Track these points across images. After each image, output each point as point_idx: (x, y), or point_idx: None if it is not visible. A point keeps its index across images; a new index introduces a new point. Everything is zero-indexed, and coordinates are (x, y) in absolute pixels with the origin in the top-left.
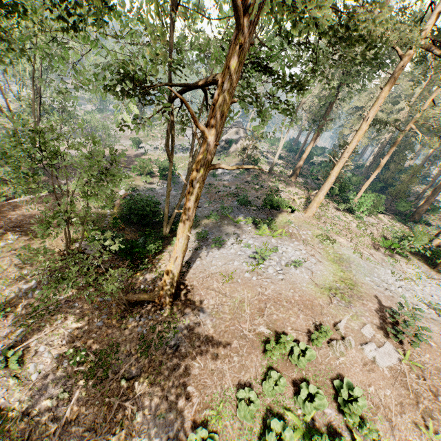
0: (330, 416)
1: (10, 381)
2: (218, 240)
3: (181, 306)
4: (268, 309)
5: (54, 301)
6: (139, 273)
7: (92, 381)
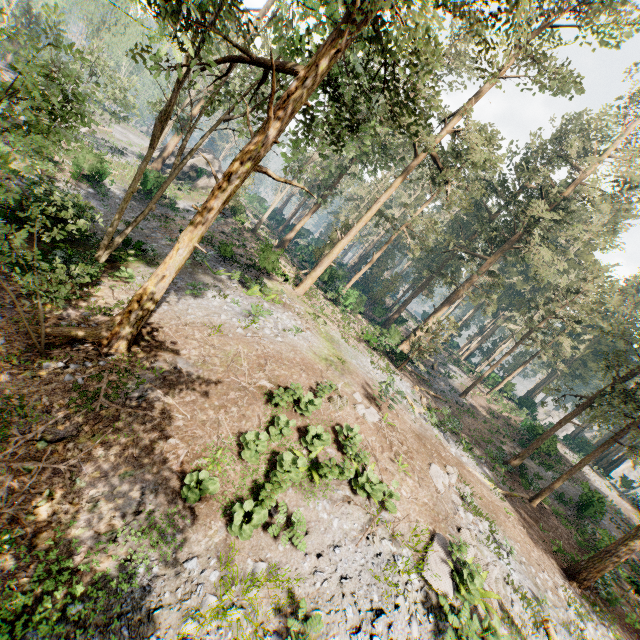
0: (331, 454)
1: None
2: (195, 287)
3: (146, 353)
4: (269, 365)
5: None
6: (51, 305)
7: None
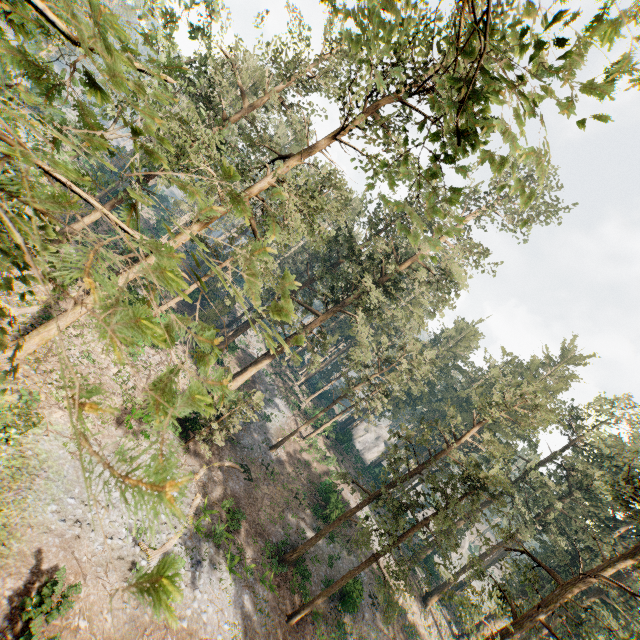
0: None
1: None
2: None
3: None
4: None
5: None
6: None
7: None
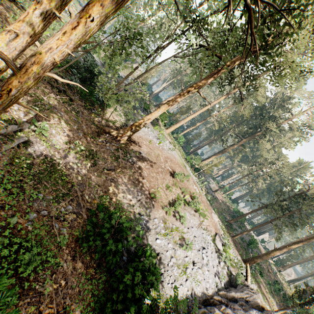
0: (189, 199)
1: (42, 143)
2: None
3: (130, 145)
4: (169, 162)
5: (47, 102)
6: (93, 115)
7: (89, 164)
